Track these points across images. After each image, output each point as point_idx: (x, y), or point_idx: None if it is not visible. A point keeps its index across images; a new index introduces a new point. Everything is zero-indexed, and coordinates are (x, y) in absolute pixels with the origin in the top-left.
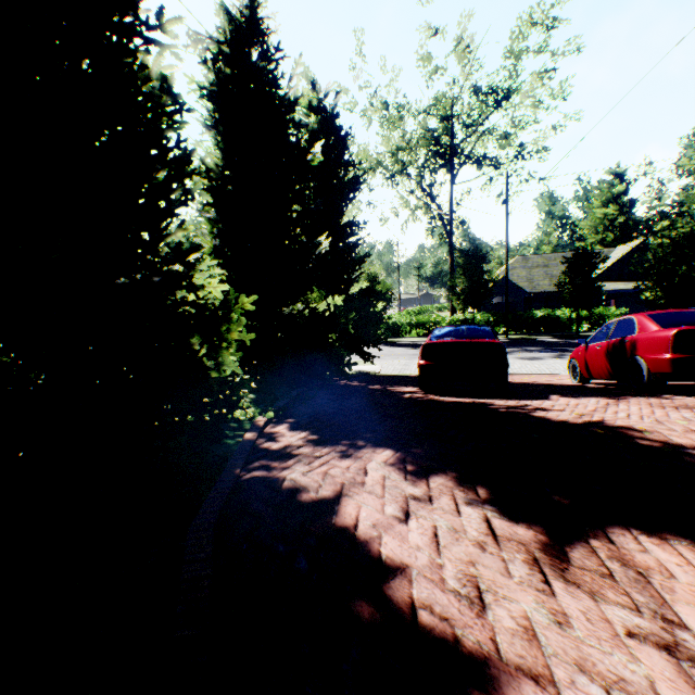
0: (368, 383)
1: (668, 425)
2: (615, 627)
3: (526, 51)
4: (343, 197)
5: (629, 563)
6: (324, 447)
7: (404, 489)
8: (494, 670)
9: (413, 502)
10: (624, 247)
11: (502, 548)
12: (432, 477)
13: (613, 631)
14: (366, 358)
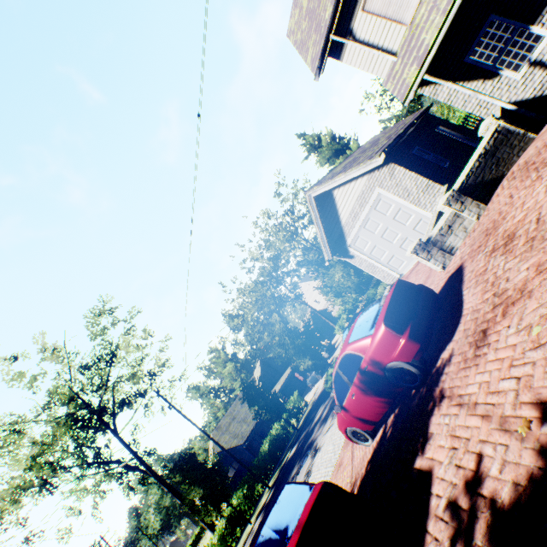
0: None
1: None
2: None
3: (105, 327)
4: None
5: None
6: None
7: None
8: None
9: None
10: (256, 369)
11: None
12: None
13: None
14: None
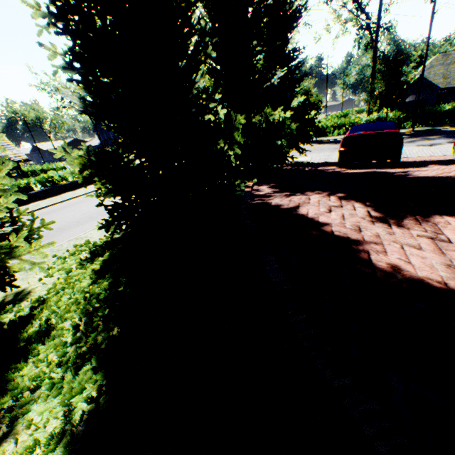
0: (304, 167)
1: None
2: (413, 235)
3: None
4: (288, 27)
5: (430, 221)
6: (286, 193)
7: (329, 204)
8: (361, 242)
9: (333, 207)
10: None
11: (372, 219)
12: (343, 200)
13: (411, 236)
14: (301, 152)
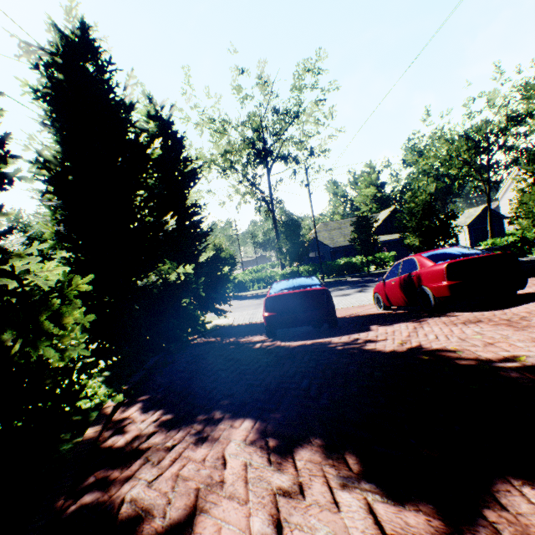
0: (223, 337)
1: (470, 341)
2: None
3: (305, 87)
4: (185, 184)
5: None
6: (177, 431)
7: (270, 479)
8: None
9: (283, 500)
10: (385, 212)
11: None
12: (297, 451)
13: None
14: (220, 314)
